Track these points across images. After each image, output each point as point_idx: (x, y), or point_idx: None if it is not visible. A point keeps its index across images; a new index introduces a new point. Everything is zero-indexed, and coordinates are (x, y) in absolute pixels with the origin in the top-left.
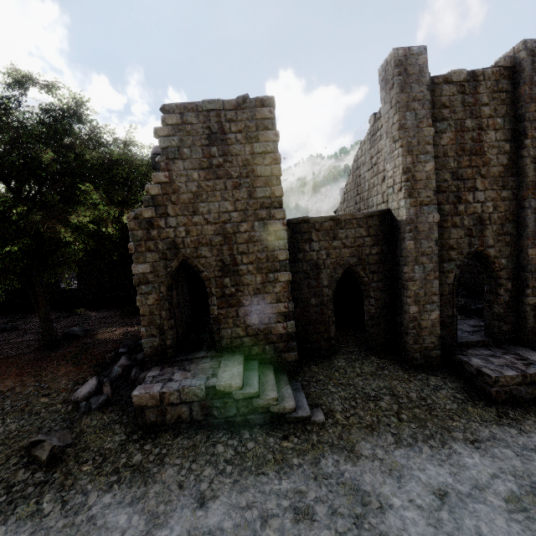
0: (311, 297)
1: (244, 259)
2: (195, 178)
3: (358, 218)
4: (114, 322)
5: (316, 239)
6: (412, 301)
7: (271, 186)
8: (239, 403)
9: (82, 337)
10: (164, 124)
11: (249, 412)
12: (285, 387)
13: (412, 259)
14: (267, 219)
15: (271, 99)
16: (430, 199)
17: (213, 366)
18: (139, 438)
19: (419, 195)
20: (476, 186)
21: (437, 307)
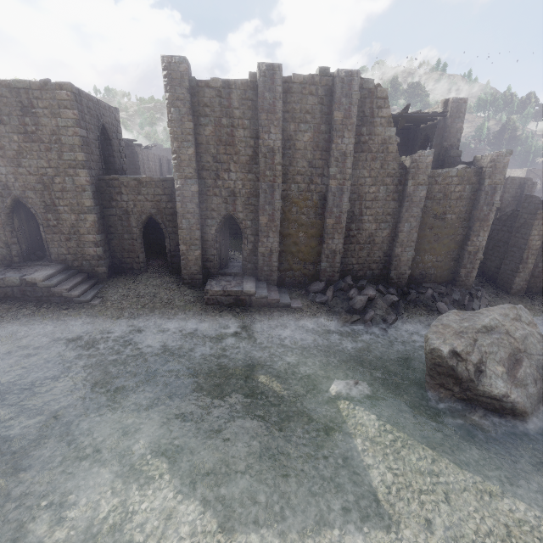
0: (124, 233)
1: (61, 202)
2: (16, 140)
3: (155, 181)
4: None
5: (125, 193)
6: (182, 242)
7: (75, 152)
8: (43, 289)
9: None
10: None
11: (50, 295)
12: (84, 286)
13: (181, 215)
14: (75, 176)
15: (68, 85)
16: (192, 175)
17: (38, 269)
18: None
19: (184, 171)
20: (230, 168)
21: (199, 248)
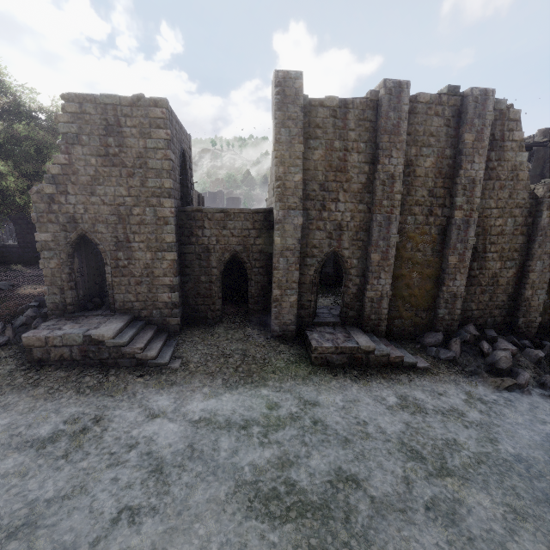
0: (201, 275)
1: (137, 238)
2: (93, 164)
3: (245, 212)
4: (43, 280)
5: (208, 226)
6: (276, 285)
7: (162, 178)
8: (111, 349)
9: (5, 291)
10: (64, 111)
11: (119, 357)
12: (158, 342)
13: (278, 252)
14: (157, 206)
15: (164, 101)
16: (297, 205)
17: (101, 322)
18: (26, 368)
19: (287, 201)
20: (339, 198)
21: (296, 293)
